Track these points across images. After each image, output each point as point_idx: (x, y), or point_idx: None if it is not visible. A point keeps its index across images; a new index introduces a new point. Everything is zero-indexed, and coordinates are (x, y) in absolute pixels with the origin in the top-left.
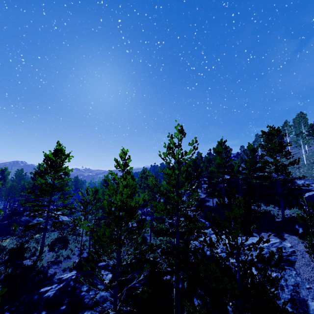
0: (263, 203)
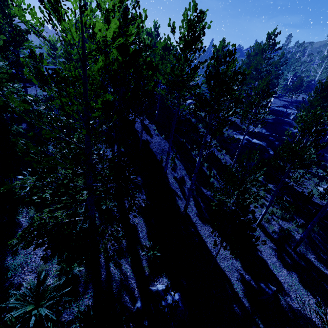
0: None
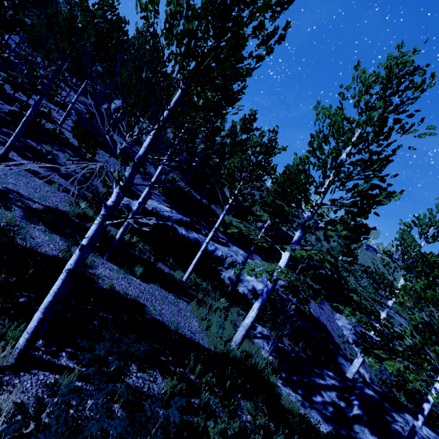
0: (222, 208)
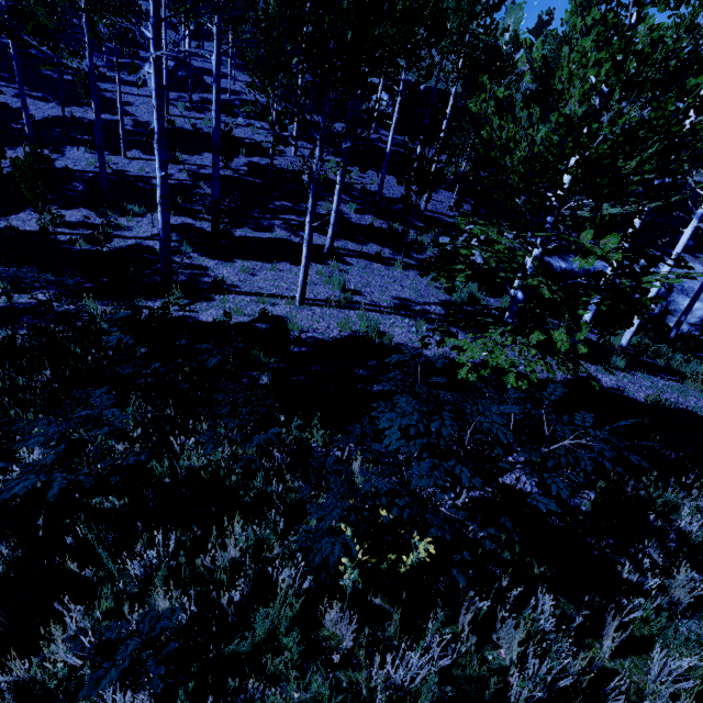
0: None
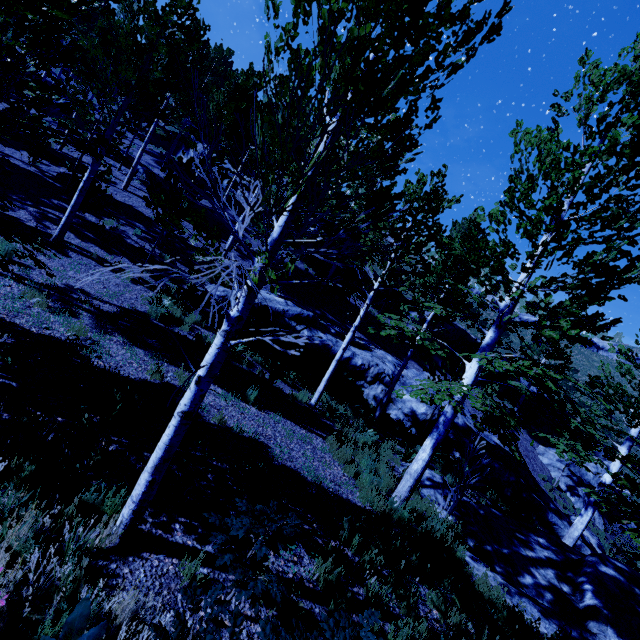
0: (356, 294)
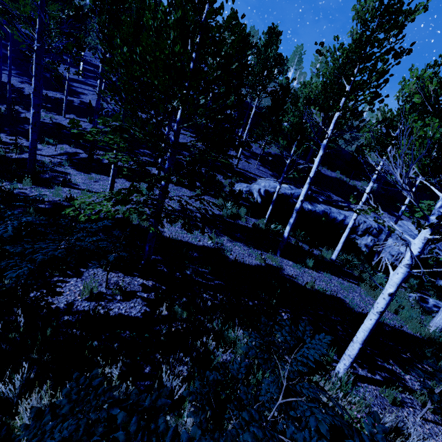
0: (327, 166)
